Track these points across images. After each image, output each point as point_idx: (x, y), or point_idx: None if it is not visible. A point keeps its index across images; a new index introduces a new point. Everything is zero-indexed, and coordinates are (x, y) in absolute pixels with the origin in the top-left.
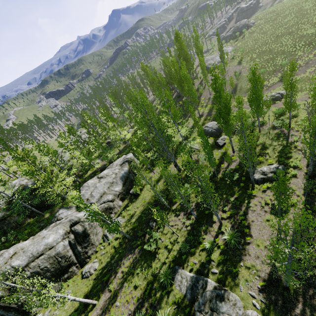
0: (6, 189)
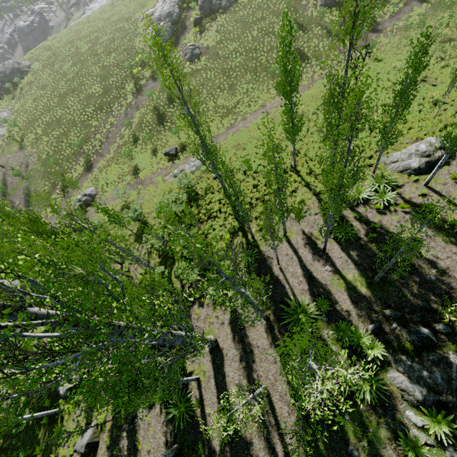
0: None
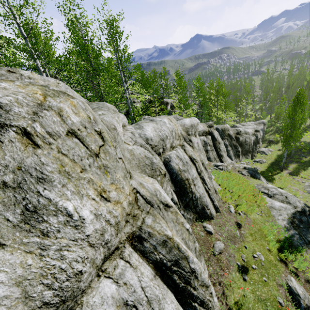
0: None
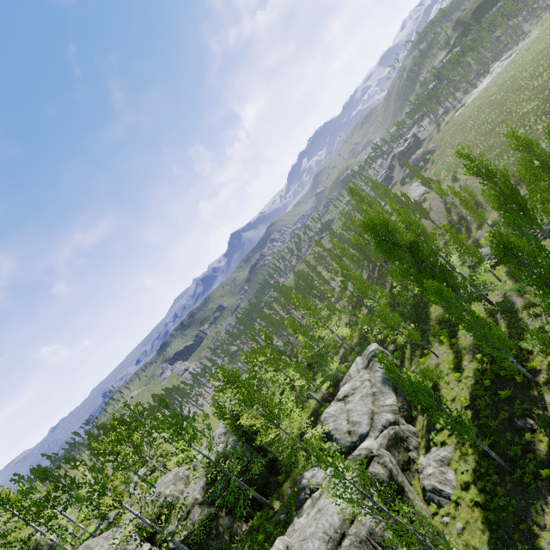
0: (193, 470)
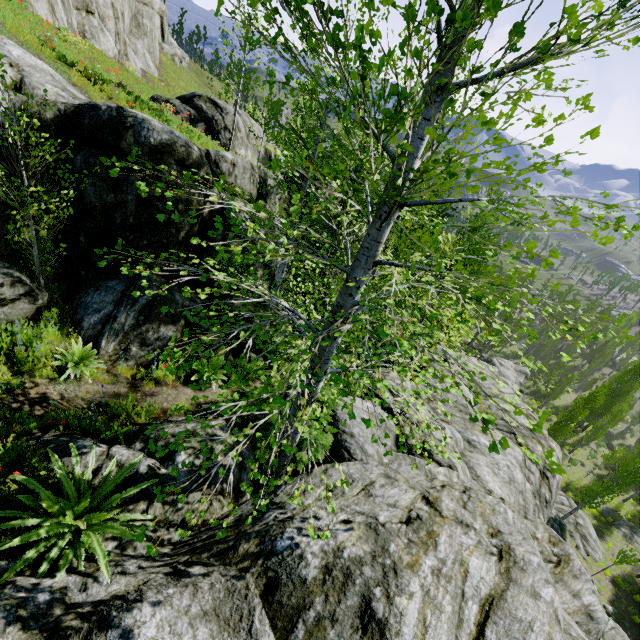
0: None
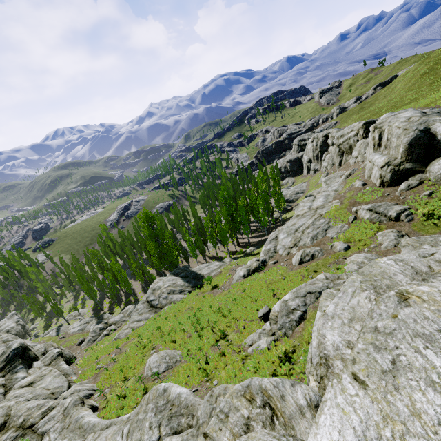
0: None
